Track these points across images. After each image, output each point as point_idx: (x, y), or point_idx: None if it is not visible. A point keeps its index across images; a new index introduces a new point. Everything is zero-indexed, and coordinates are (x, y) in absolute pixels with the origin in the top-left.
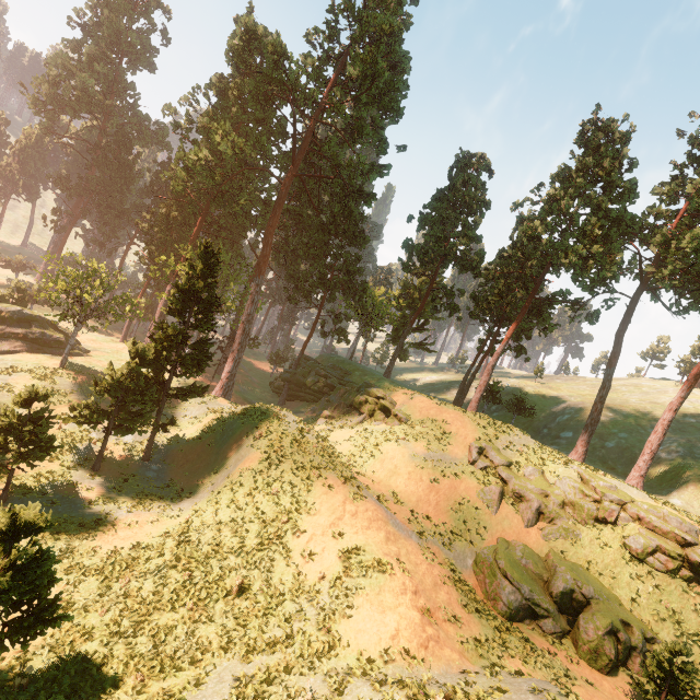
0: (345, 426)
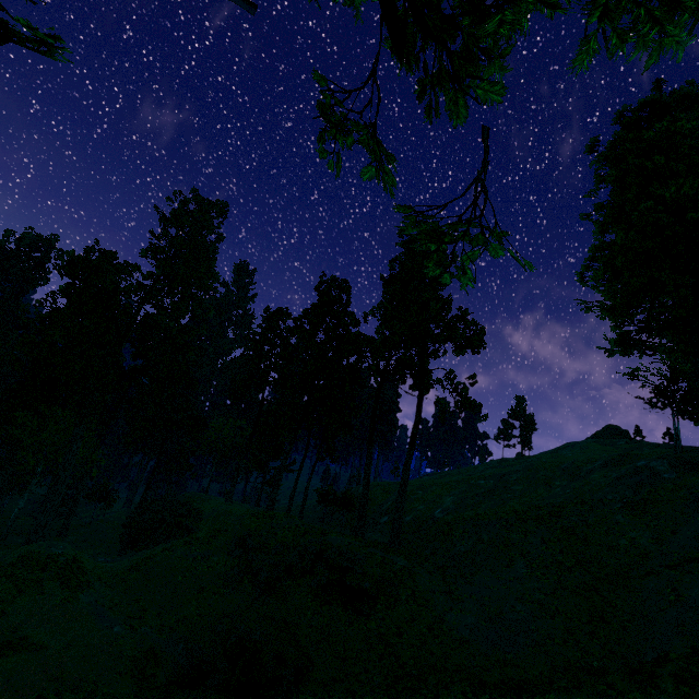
0: (142, 551)
